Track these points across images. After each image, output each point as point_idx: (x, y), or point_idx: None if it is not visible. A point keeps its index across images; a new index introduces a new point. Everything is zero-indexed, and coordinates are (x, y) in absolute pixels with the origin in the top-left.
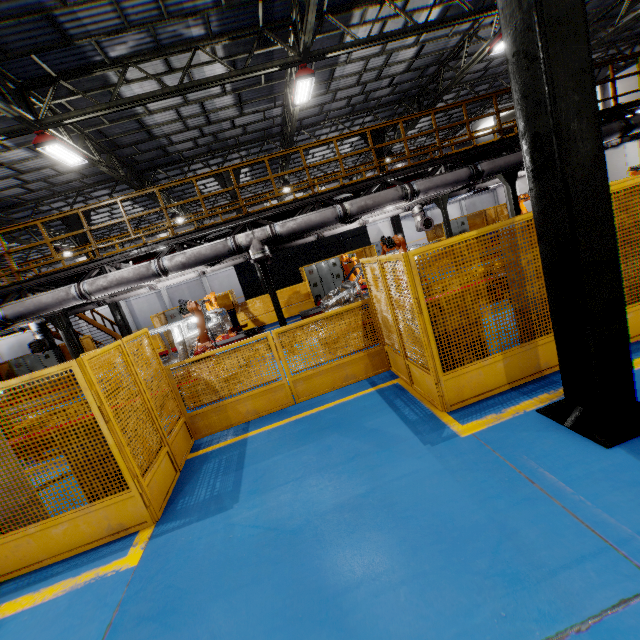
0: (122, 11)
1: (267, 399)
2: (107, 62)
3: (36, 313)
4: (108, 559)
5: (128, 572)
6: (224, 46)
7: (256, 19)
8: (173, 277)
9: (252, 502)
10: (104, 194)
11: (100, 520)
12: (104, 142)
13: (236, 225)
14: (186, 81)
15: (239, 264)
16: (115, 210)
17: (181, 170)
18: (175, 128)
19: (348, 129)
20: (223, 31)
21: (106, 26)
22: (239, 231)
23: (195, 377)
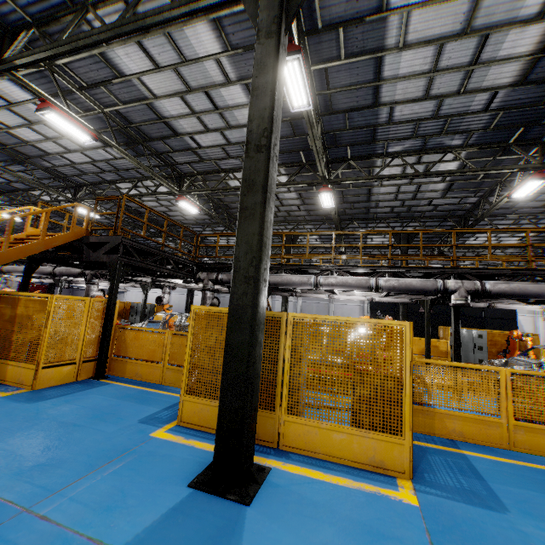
0: (418, 128)
1: (478, 428)
2: (383, 154)
3: (284, 285)
4: (380, 484)
5: (414, 506)
6: (468, 152)
7: (508, 137)
8: (349, 294)
9: (532, 521)
10: (308, 228)
11: (369, 448)
12: (338, 198)
13: (444, 272)
14: (421, 170)
15: (375, 303)
16: (304, 239)
17: (366, 225)
18: (387, 198)
19: (533, 225)
20: (475, 143)
21: (400, 135)
22: (444, 277)
23: (417, 375)
